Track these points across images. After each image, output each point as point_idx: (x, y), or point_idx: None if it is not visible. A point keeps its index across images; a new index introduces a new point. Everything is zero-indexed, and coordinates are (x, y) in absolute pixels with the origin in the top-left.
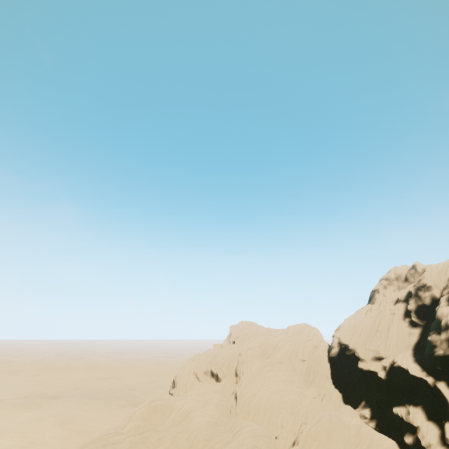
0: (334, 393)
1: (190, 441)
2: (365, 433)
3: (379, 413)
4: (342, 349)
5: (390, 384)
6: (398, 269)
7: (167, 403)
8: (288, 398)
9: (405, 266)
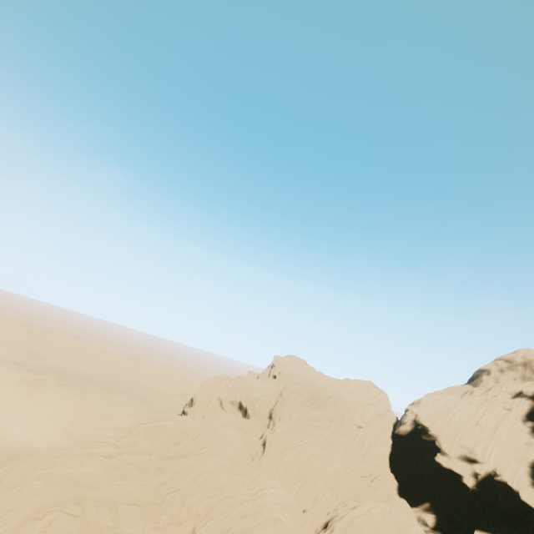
0: (389, 478)
1: (197, 484)
2: None
3: (447, 526)
4: (416, 429)
5: (479, 498)
6: (531, 352)
7: (179, 427)
8: (331, 469)
9: None
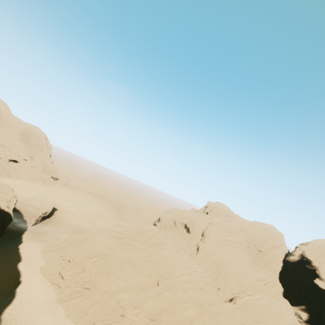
0: (278, 285)
1: (160, 260)
2: None
3: (317, 323)
4: (302, 260)
5: None
6: None
7: (152, 231)
8: (238, 270)
9: None
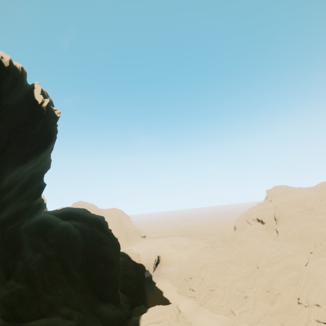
0: None
1: (249, 251)
2: None
3: None
4: None
5: None
6: None
7: (232, 234)
8: (318, 231)
9: None
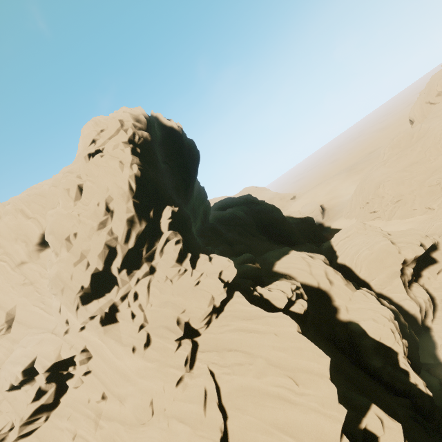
0: None
1: (437, 138)
2: None
3: None
4: None
5: None
6: None
7: (406, 133)
8: None
9: None
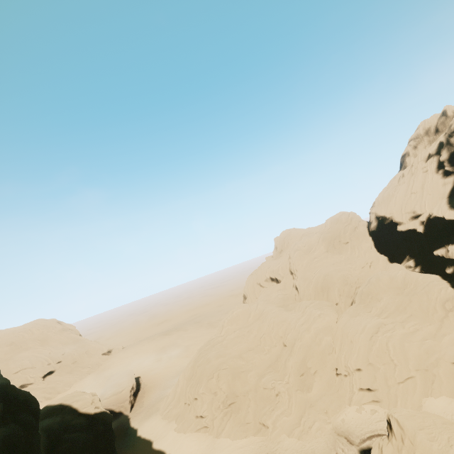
0: (380, 258)
1: (271, 326)
2: (410, 278)
3: (422, 260)
4: (379, 221)
5: (429, 234)
6: (426, 122)
7: (244, 309)
8: (339, 275)
9: (435, 116)
